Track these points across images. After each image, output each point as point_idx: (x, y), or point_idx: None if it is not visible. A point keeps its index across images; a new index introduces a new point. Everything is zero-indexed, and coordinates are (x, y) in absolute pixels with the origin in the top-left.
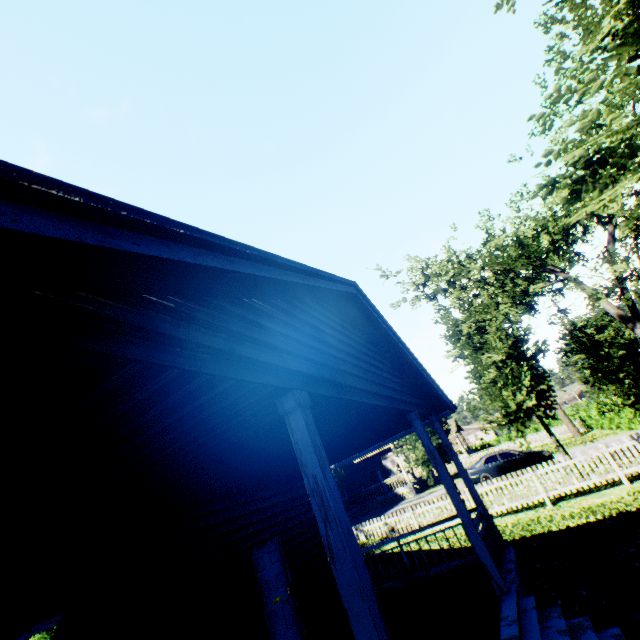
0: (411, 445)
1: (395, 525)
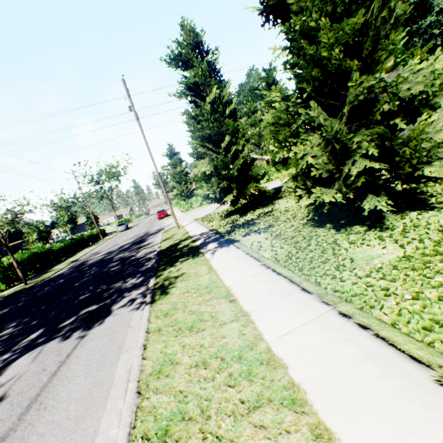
0: None
1: None
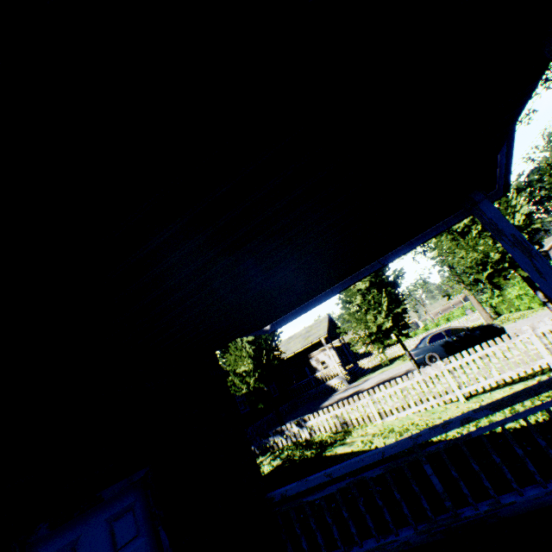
0: (362, 318)
1: (347, 416)
